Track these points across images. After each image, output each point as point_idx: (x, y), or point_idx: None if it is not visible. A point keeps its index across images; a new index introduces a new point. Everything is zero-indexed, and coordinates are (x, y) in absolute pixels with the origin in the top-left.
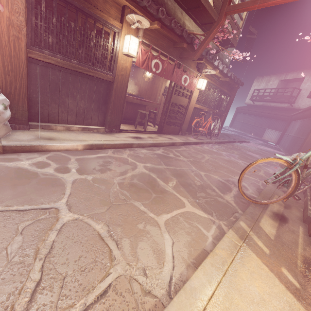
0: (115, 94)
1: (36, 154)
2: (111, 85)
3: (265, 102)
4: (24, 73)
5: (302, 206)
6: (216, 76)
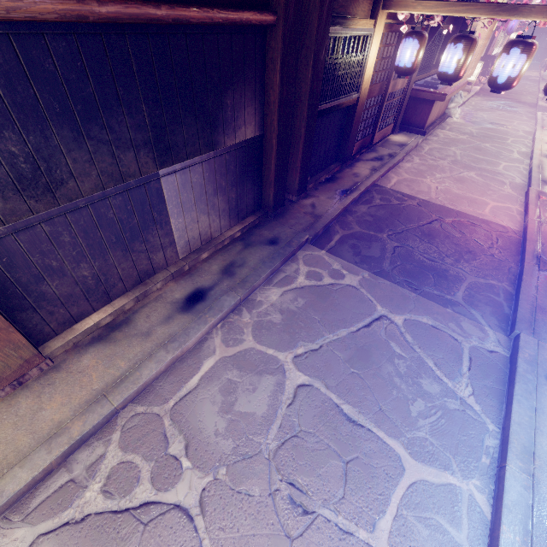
0: None
1: None
2: None
3: None
4: None
5: None
6: None
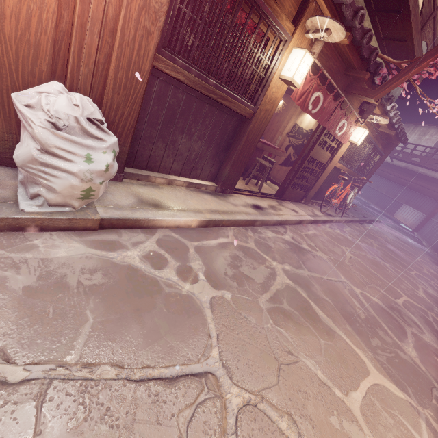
0: (247, 138)
1: (140, 234)
2: (245, 123)
3: (409, 164)
4: (139, 93)
5: None
6: (377, 124)
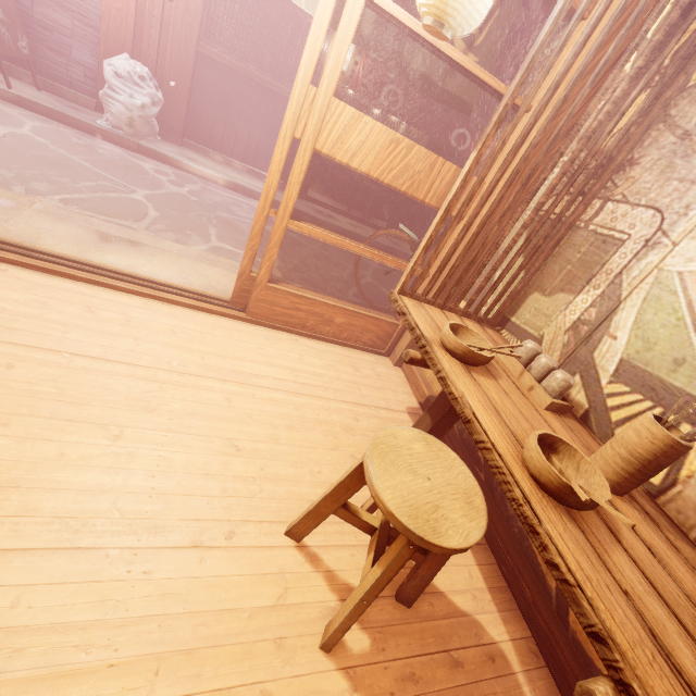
0: None
1: (167, 167)
2: None
3: None
4: (189, 72)
5: None
6: None
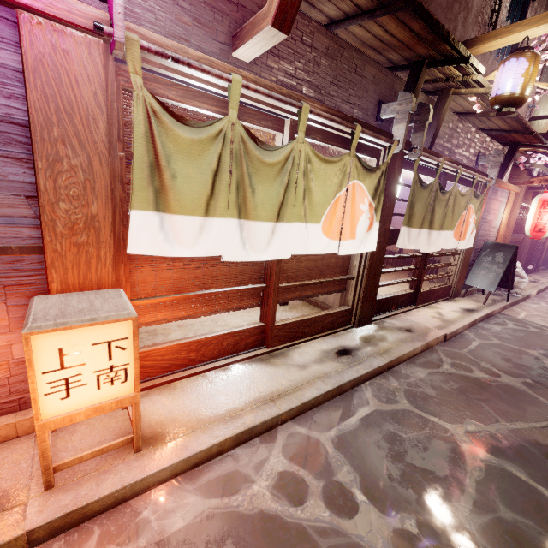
0: (521, 249)
1: (532, 300)
2: (518, 243)
3: None
4: None
5: None
6: None
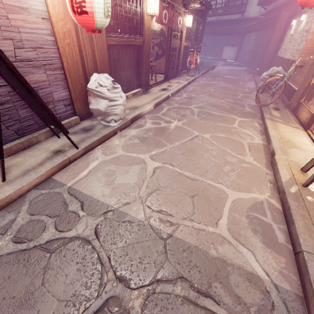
0: (145, 56)
1: (142, 120)
2: (141, 48)
3: (218, 16)
4: (107, 61)
5: (281, 101)
6: None
